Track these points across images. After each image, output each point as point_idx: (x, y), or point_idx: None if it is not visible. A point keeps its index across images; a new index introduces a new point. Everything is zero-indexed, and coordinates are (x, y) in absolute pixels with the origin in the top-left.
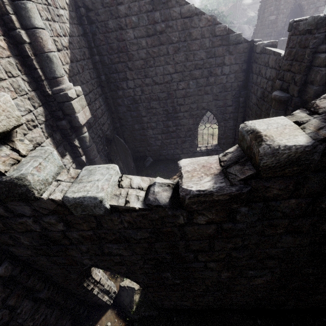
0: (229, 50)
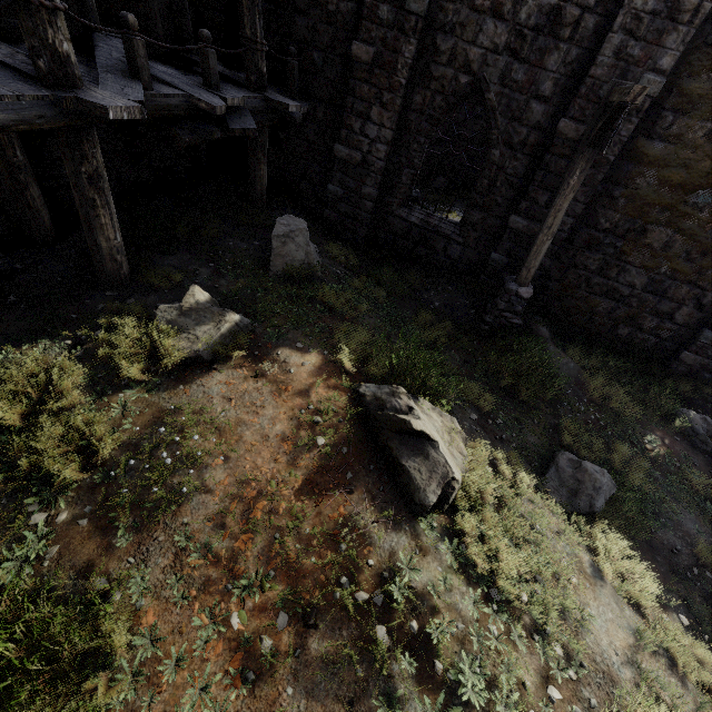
0: None
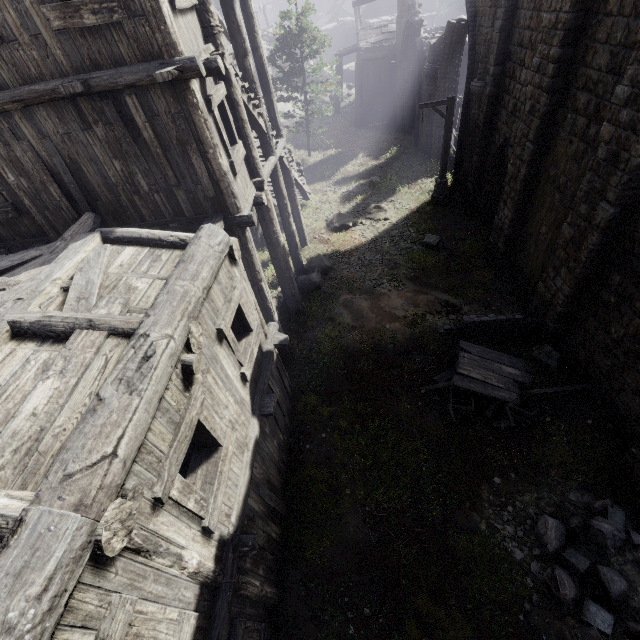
0: None
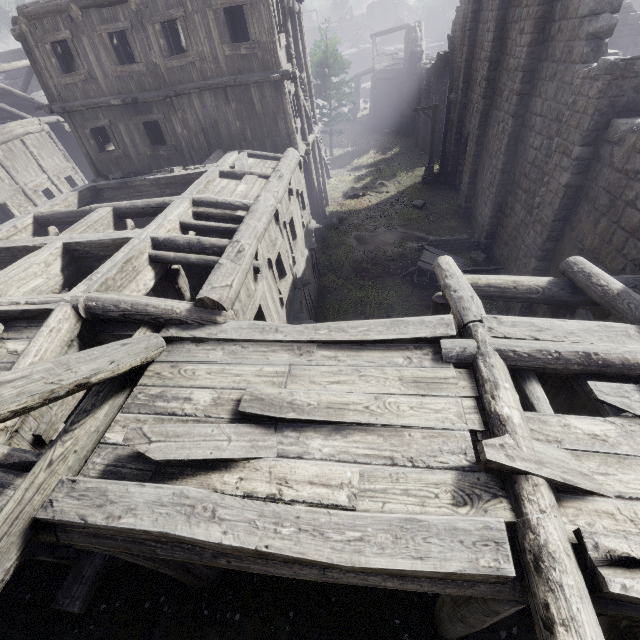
0: (636, 42)
